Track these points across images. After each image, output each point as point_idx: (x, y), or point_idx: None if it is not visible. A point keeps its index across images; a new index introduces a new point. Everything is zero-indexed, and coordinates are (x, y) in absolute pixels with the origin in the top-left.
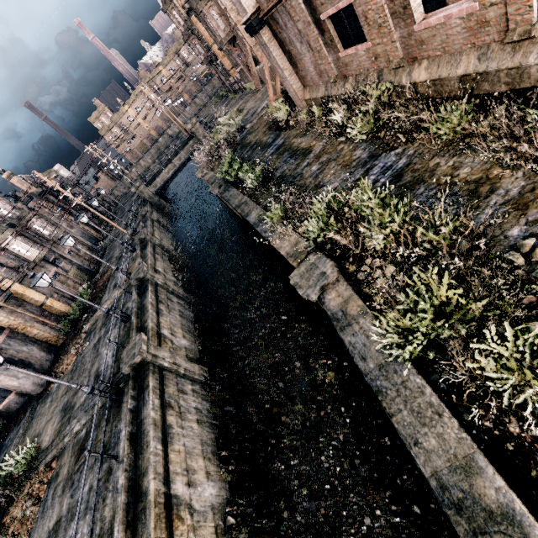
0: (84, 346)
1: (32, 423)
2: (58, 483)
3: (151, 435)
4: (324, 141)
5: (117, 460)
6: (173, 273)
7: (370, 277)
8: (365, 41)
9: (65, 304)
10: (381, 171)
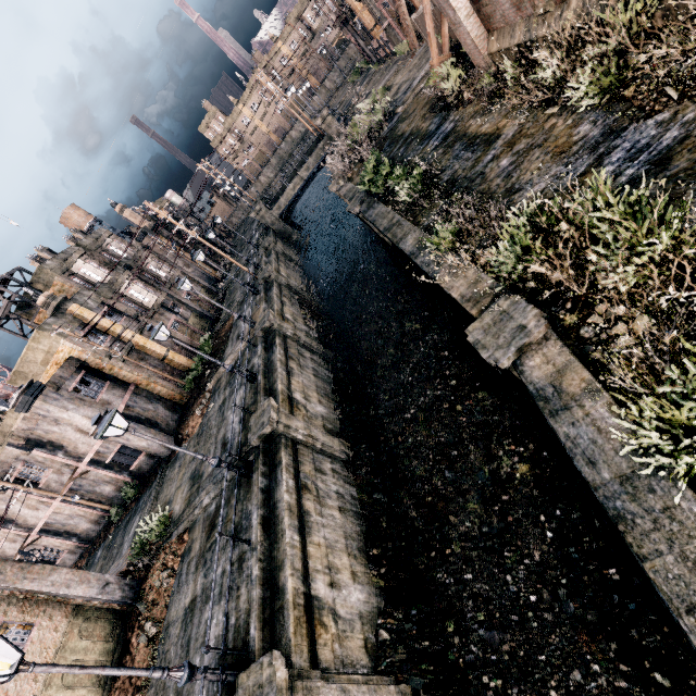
0: (209, 408)
1: (163, 487)
2: (191, 559)
3: (286, 522)
4: (520, 118)
5: (249, 545)
6: (304, 321)
7: (604, 335)
8: None
9: (186, 358)
10: (626, 157)
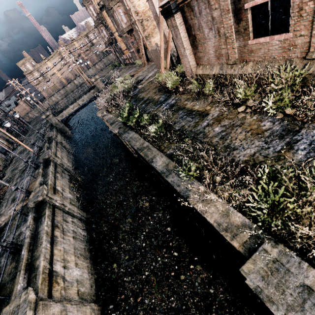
0: None
1: None
2: None
3: None
4: (219, 108)
5: None
6: (70, 190)
7: None
8: (284, 32)
9: None
10: (311, 148)
